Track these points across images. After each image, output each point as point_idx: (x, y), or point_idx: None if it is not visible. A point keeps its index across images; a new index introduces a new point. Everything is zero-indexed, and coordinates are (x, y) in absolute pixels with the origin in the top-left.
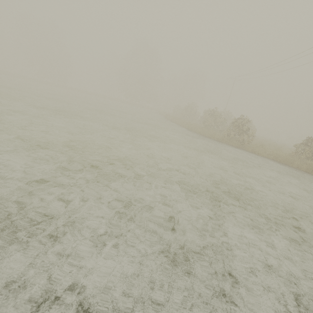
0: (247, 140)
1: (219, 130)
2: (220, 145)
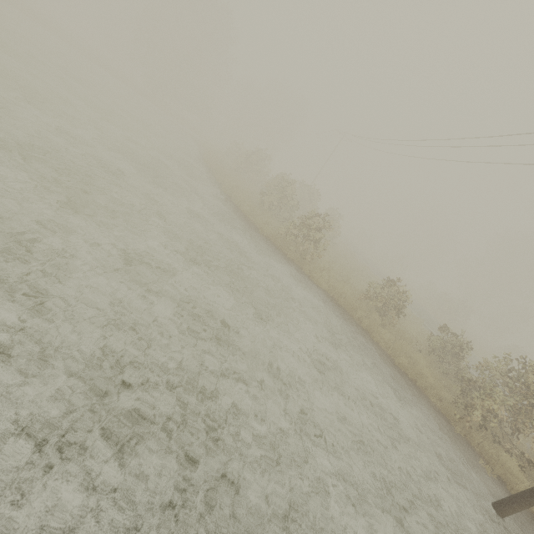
0: (311, 252)
1: (283, 217)
2: (264, 251)
